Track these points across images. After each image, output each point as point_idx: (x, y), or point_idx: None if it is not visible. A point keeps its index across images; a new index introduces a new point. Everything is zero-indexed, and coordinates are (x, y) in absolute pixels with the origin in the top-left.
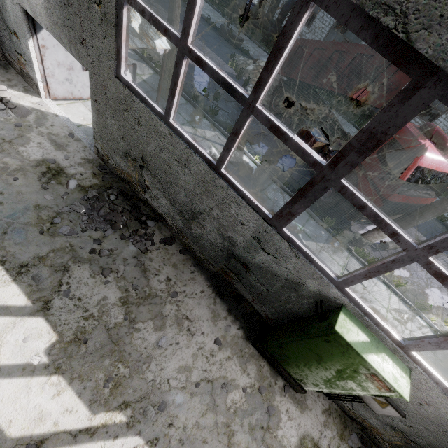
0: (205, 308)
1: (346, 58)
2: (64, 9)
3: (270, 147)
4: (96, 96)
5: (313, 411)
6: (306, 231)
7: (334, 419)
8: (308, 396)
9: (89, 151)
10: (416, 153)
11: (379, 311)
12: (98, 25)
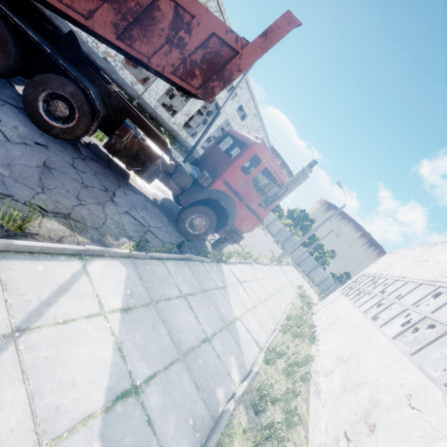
0: None
1: (193, 28)
2: None
3: (82, 189)
4: None
5: None
6: (219, 284)
7: None
8: None
9: None
10: (283, 181)
11: (255, 287)
12: None
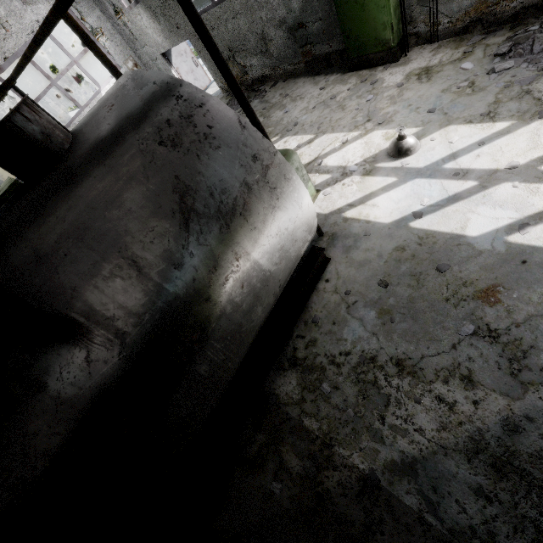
0: (308, 86)
1: None
2: (166, 23)
3: None
4: (198, 49)
5: (418, 58)
6: None
7: (445, 47)
8: (411, 56)
9: (220, 96)
10: None
11: None
12: (174, 6)
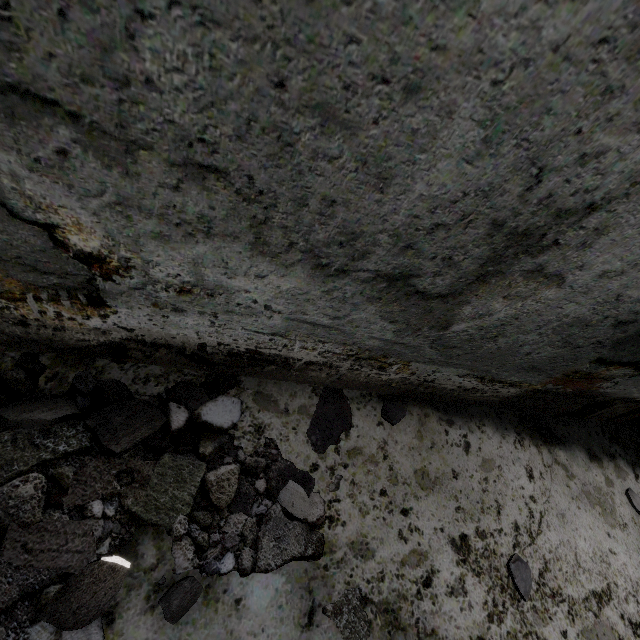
0: (577, 511)
1: None
2: None
3: None
4: None
5: None
6: None
7: None
8: None
9: None
10: None
11: None
12: None
